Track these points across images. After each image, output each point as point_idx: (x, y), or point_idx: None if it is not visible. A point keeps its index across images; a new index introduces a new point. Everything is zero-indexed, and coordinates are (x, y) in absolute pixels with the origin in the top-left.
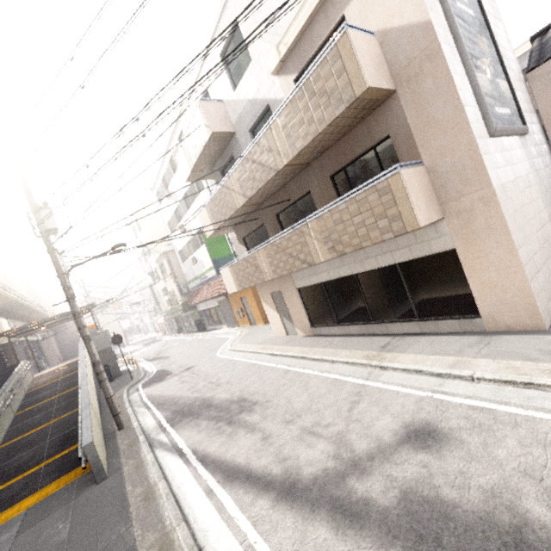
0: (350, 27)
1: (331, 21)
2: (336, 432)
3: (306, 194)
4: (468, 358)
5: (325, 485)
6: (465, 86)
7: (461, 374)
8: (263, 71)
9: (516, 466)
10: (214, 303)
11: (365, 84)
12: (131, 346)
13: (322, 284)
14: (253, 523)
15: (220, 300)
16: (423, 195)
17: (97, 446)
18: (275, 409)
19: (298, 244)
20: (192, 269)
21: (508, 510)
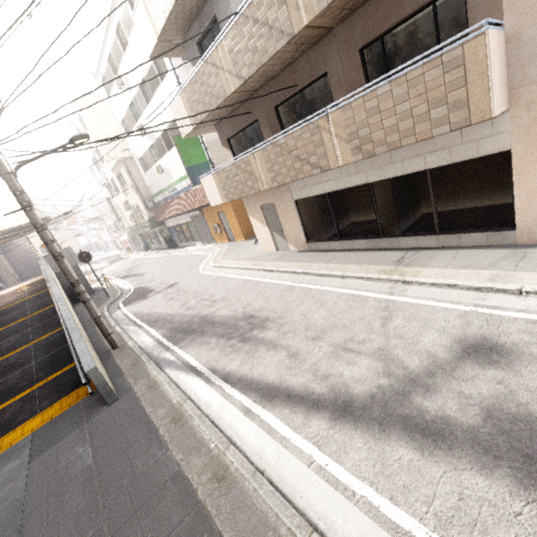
0: None
1: None
2: (376, 348)
3: (321, 76)
4: (507, 272)
5: (386, 403)
6: None
7: (506, 287)
8: None
9: None
10: (186, 218)
11: None
12: (94, 264)
13: (326, 195)
14: (315, 444)
15: (194, 215)
16: (499, 72)
17: (100, 369)
18: (293, 325)
19: (310, 144)
20: (157, 180)
21: None
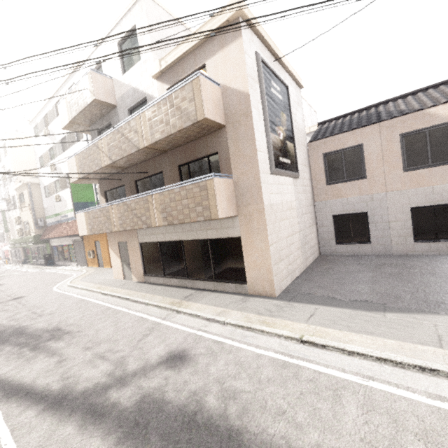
0: (203, 75)
1: (197, 64)
2: (120, 356)
3: (160, 172)
4: (229, 310)
5: (90, 395)
6: (262, 139)
7: (219, 319)
8: (148, 72)
9: (216, 376)
10: (69, 241)
11: (204, 115)
12: None
13: (158, 243)
14: (12, 430)
15: (75, 240)
16: (226, 197)
17: None
18: (82, 338)
19: (143, 209)
20: (54, 206)
21: (196, 403)
